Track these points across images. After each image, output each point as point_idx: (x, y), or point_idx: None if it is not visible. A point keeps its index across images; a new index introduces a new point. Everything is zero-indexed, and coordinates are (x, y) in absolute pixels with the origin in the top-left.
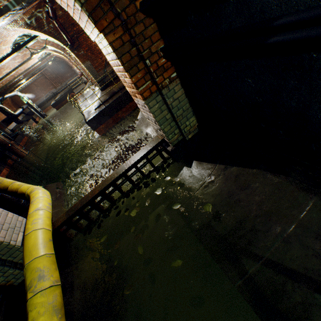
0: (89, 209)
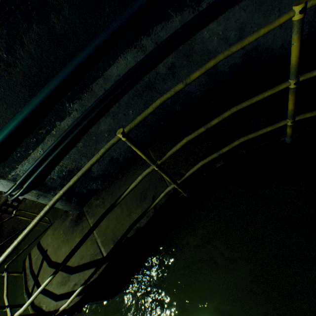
0: (12, 202)
